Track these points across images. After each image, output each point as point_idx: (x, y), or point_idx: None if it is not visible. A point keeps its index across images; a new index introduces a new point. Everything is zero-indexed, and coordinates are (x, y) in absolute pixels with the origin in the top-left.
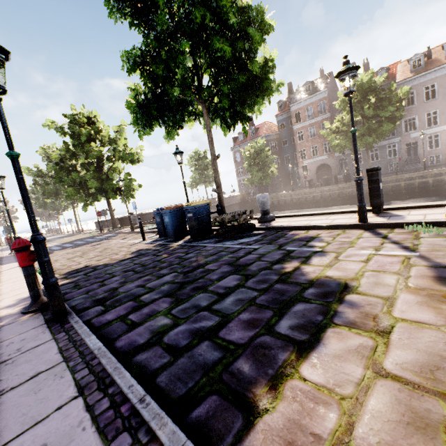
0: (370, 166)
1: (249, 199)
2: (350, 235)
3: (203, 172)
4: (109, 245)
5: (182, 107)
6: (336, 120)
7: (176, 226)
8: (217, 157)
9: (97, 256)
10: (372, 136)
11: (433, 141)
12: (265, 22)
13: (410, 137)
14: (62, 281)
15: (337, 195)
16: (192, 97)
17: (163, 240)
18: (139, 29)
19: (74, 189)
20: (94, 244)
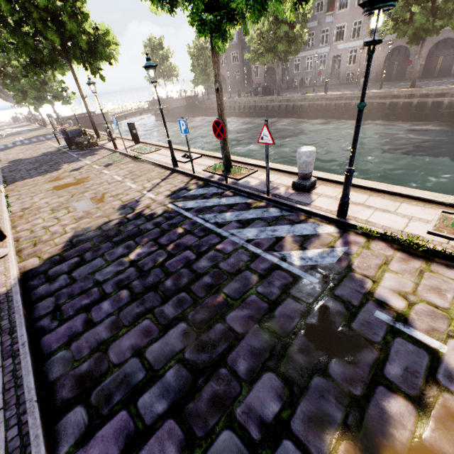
0: (278, 82)
1: (196, 102)
2: (103, 155)
3: (159, 66)
4: (43, 146)
5: (55, 61)
6: (255, 28)
7: (68, 140)
8: (85, 97)
9: (30, 153)
10: (271, 56)
11: (352, 57)
12: (80, 14)
13: (338, 48)
14: (6, 165)
15: (254, 108)
16: (58, 56)
17: (65, 146)
18: (3, 25)
19: (19, 97)
20: (38, 144)
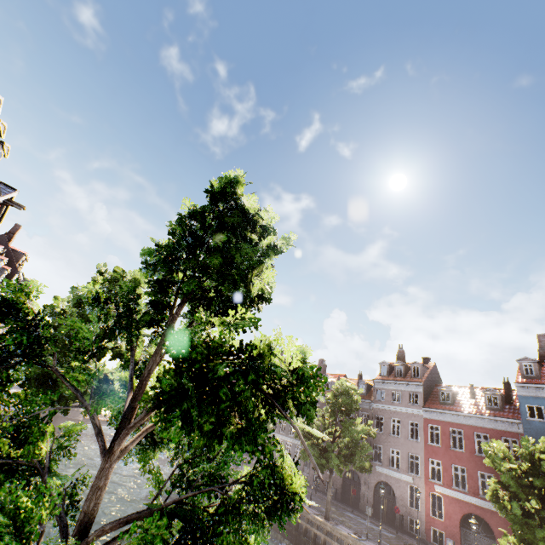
0: None
1: None
2: None
3: None
4: None
5: None
6: None
7: None
8: None
9: None
10: None
11: None
12: None
13: None
14: None
15: None
16: None
17: None
18: None
19: None
20: None
